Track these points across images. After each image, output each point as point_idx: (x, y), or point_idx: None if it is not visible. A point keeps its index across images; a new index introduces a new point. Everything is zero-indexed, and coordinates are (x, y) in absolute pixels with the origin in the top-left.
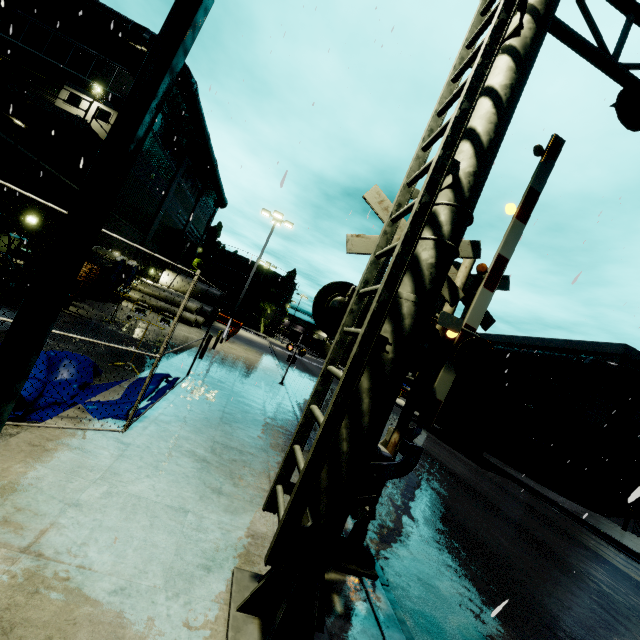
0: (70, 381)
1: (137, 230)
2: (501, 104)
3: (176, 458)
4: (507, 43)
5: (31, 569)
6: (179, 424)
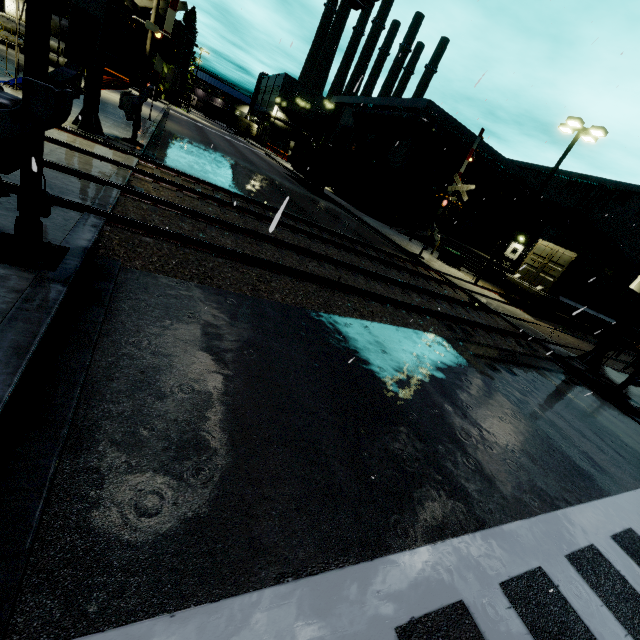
0: None
1: None
2: None
3: None
4: None
5: None
6: None
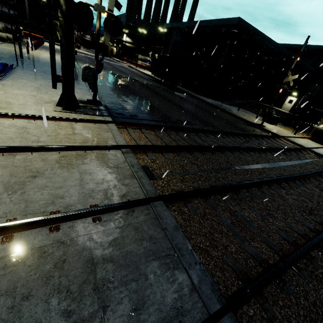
0: None
1: None
2: None
3: (26, 87)
4: None
5: None
6: (22, 80)
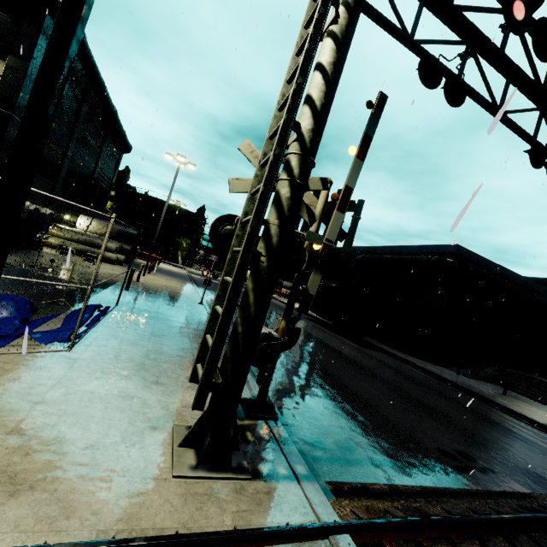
0: (11, 318)
1: (45, 179)
2: (328, 77)
3: (118, 364)
4: (330, 28)
5: (19, 443)
6: (116, 341)
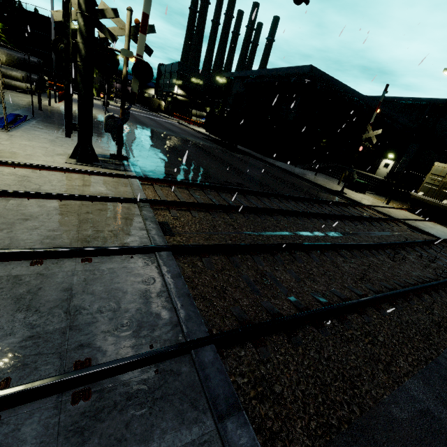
0: None
1: None
2: None
3: (38, 139)
4: None
5: None
6: (35, 132)
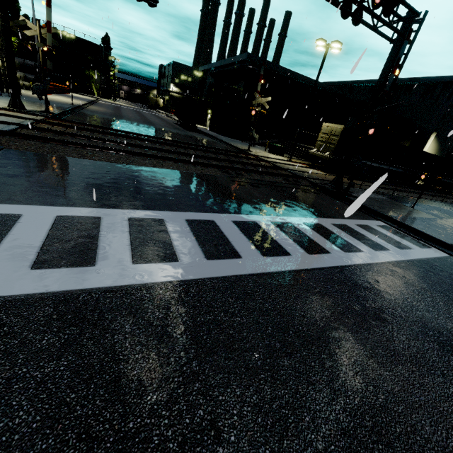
0: None
1: None
2: None
3: None
4: None
5: None
6: (1, 100)
